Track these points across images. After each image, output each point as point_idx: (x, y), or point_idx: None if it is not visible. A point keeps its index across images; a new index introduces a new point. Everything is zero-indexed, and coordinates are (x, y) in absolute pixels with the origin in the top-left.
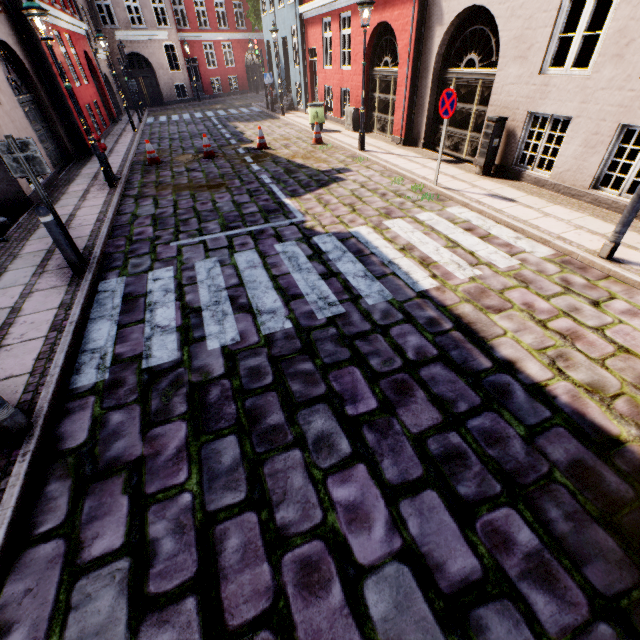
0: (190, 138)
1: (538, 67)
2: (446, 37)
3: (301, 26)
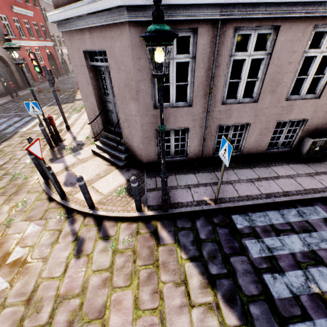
0: (69, 84)
1: None
2: None
3: None
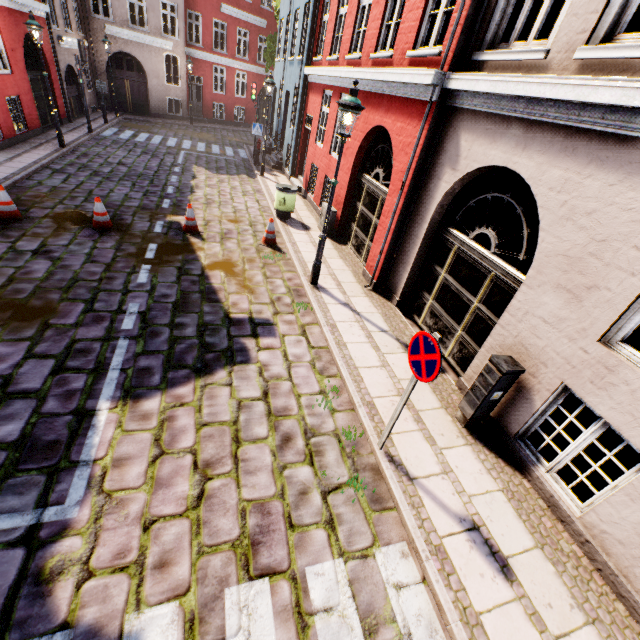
0: (120, 179)
1: (600, 328)
2: (457, 186)
3: (304, 87)
